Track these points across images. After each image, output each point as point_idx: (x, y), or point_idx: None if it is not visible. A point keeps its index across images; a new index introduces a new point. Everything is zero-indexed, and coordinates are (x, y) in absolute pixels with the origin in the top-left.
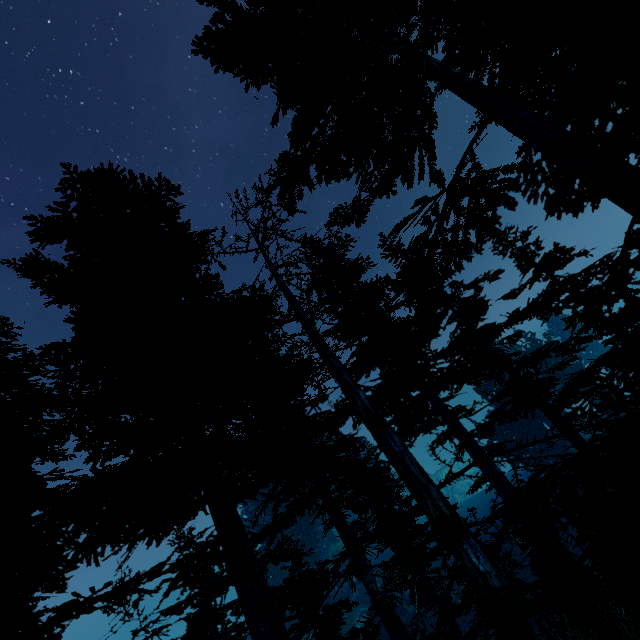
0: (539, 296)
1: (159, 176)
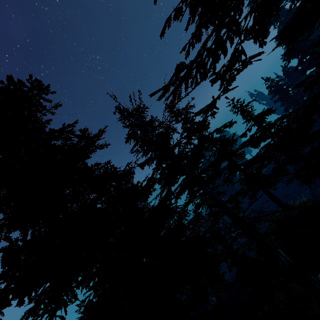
0: (254, 134)
1: (29, 77)
